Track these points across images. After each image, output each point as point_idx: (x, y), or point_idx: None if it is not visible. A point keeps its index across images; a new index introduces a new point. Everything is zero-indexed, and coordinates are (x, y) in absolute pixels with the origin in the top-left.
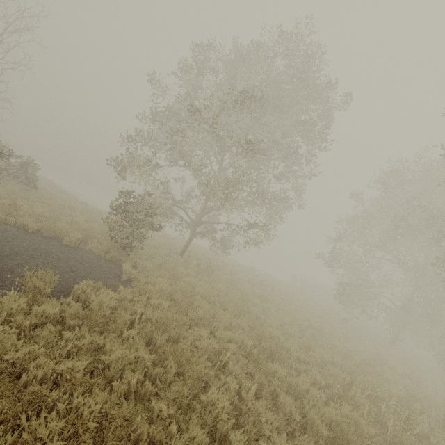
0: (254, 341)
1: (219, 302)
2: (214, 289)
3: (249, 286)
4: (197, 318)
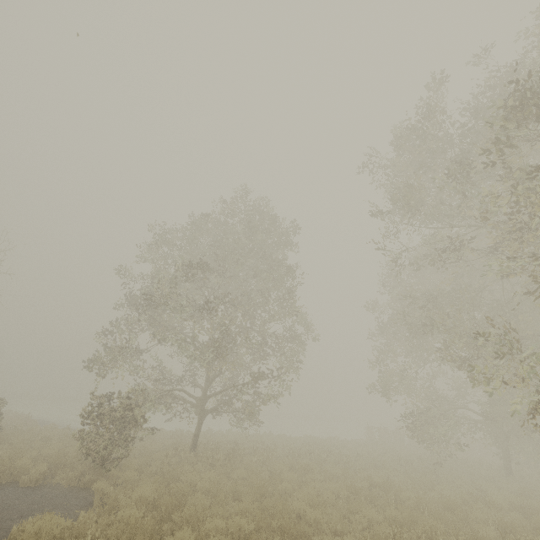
0: (255, 523)
1: (230, 492)
2: (231, 479)
3: (288, 459)
4: (180, 519)
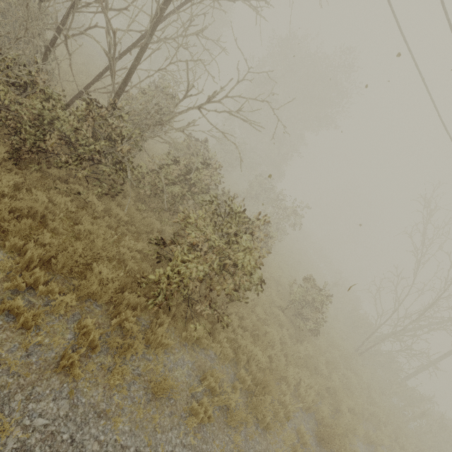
0: None
1: None
2: None
3: None
4: None
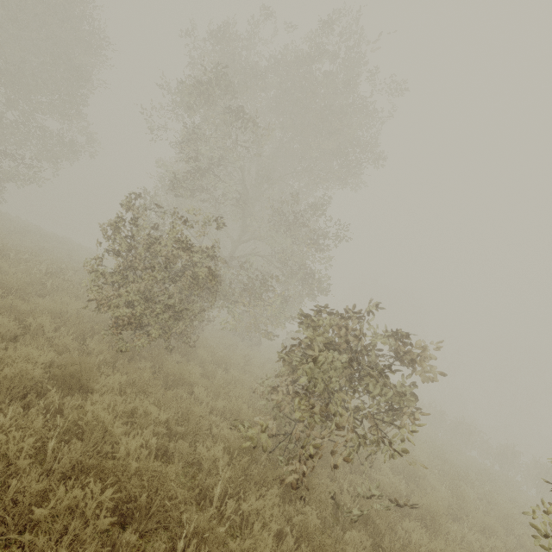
0: None
1: None
2: None
3: (11, 226)
4: None
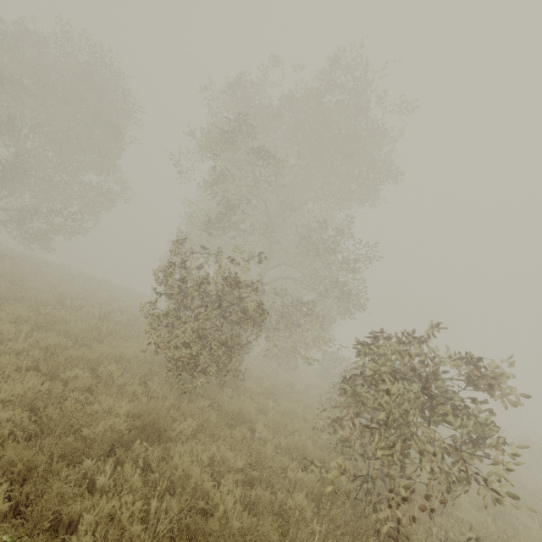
0: None
1: None
2: None
3: (60, 275)
4: None
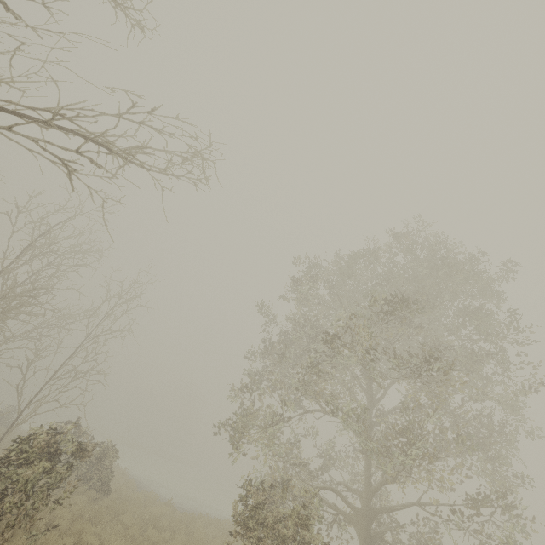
0: None
1: None
2: None
3: None
4: None
